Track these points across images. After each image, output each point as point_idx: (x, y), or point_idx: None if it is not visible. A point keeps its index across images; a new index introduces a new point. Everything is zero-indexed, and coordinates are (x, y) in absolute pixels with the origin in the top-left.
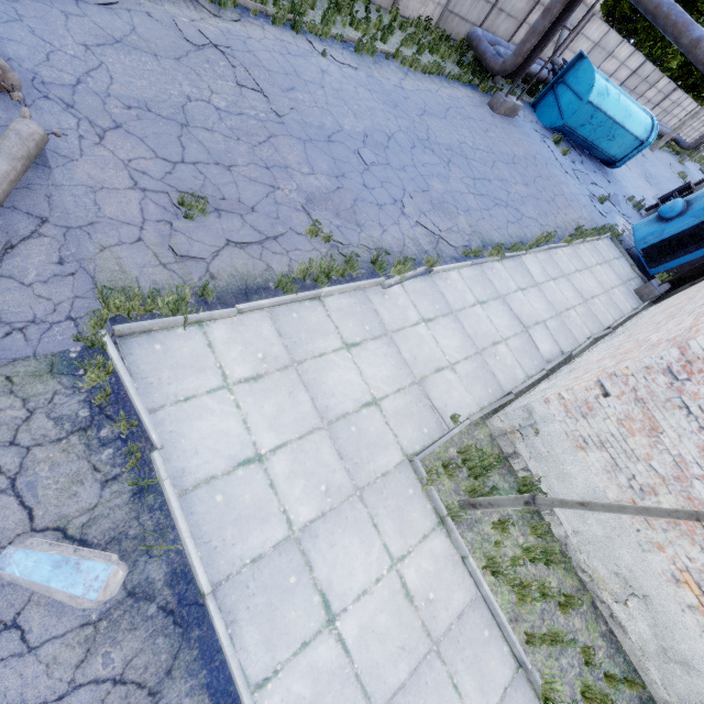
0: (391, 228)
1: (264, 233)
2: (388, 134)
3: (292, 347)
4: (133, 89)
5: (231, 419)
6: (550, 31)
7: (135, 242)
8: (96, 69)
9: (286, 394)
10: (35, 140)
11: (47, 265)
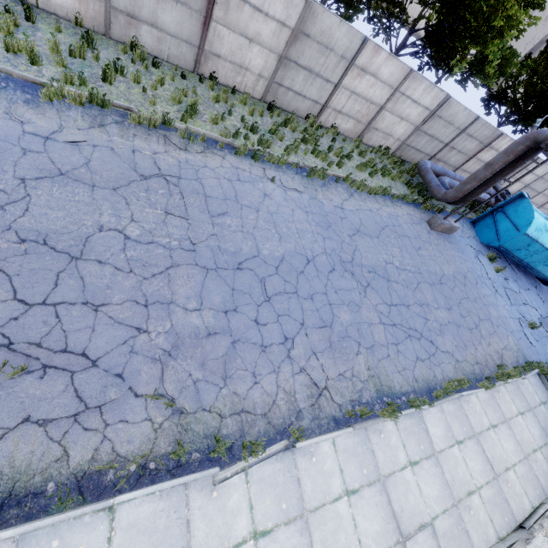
0: (265, 378)
1: (86, 401)
2: (309, 257)
3: None
4: (43, 221)
5: None
6: (491, 178)
7: None
8: (15, 202)
9: None
10: None
11: None
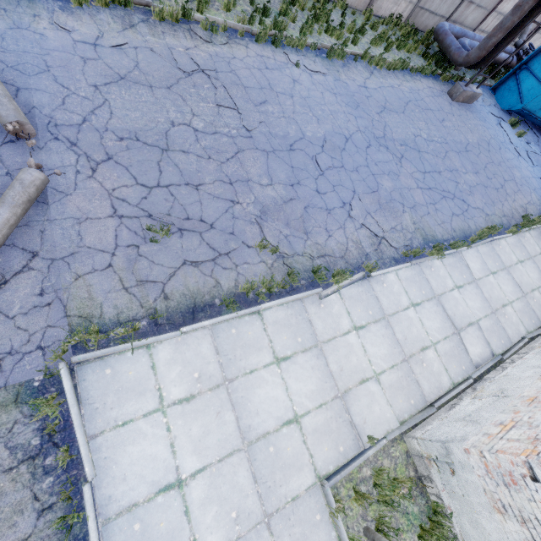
0: (336, 232)
1: (217, 250)
2: (347, 136)
3: (226, 364)
4: (127, 121)
5: (160, 443)
6: (519, 25)
7: (106, 268)
8: (100, 107)
9: (214, 414)
10: (36, 185)
11: (30, 297)
